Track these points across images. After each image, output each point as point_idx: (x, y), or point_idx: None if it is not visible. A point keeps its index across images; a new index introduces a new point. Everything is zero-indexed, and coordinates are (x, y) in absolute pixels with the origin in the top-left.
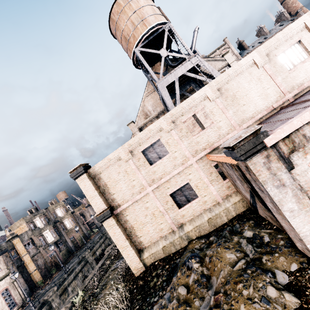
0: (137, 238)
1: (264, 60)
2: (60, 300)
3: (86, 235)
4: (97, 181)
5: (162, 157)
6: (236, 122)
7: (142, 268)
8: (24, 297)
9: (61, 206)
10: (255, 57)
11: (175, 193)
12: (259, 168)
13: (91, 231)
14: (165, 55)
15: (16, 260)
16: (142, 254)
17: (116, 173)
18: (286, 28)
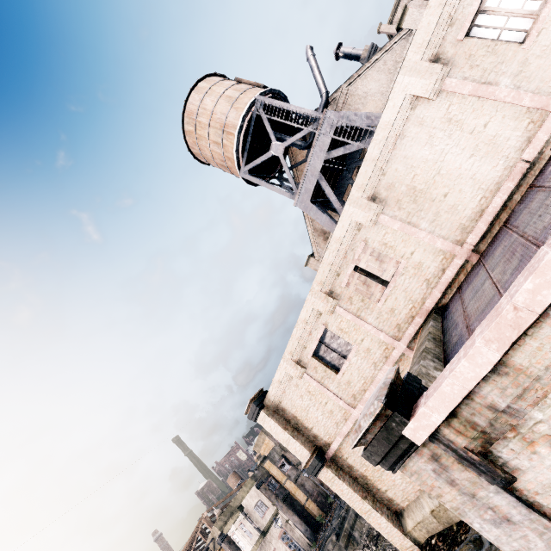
0: (382, 493)
1: (435, 76)
2: None
3: None
4: (283, 414)
5: (347, 355)
6: (447, 239)
7: (414, 548)
8: (309, 541)
9: None
10: (409, 86)
11: None
12: (432, 482)
13: None
14: (281, 151)
15: (279, 490)
16: (402, 521)
17: (298, 397)
18: None
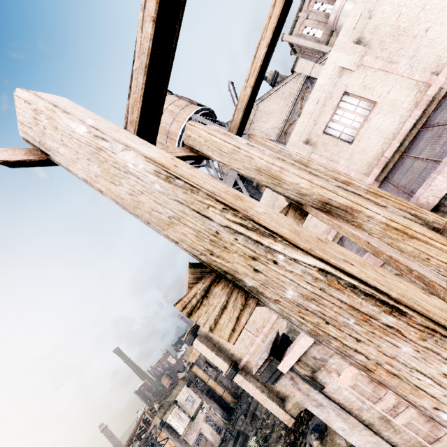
0: (273, 388)
1: (306, 152)
2: (252, 427)
3: None
4: (210, 340)
5: None
6: None
7: (291, 419)
8: (225, 420)
9: None
10: None
11: None
12: (291, 389)
13: None
14: None
15: (203, 386)
16: (285, 404)
17: None
18: (313, 91)
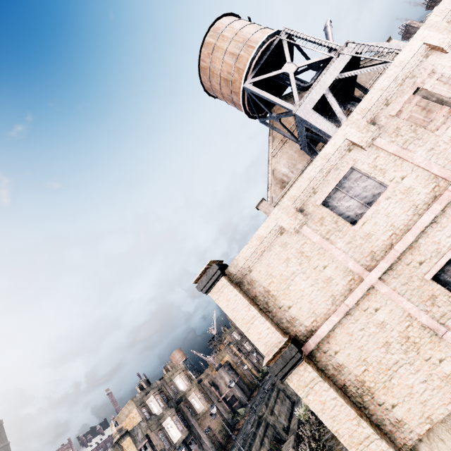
0: (385, 410)
1: None
2: None
3: (228, 422)
4: (248, 289)
5: (372, 201)
6: None
7: None
8: None
9: (181, 372)
10: None
11: (445, 272)
12: None
13: (234, 413)
14: (293, 70)
15: None
16: None
17: (281, 261)
18: None
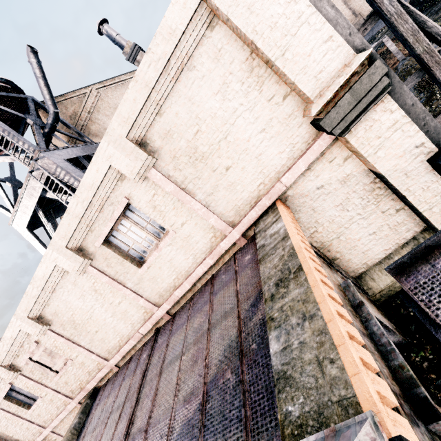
0: None
1: (79, 264)
2: None
3: None
4: None
5: (36, 398)
6: (100, 354)
7: None
8: None
9: None
10: (58, 260)
11: None
12: None
13: None
14: None
15: None
16: None
17: None
18: (80, 189)
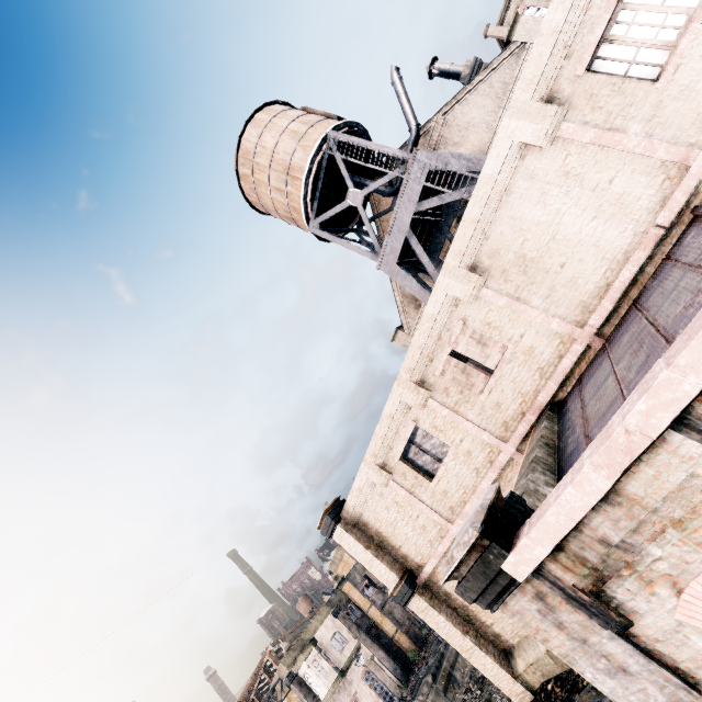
0: (486, 627)
1: (549, 120)
2: (447, 699)
3: None
4: (364, 529)
5: (442, 458)
6: (565, 319)
7: (526, 694)
8: (399, 682)
9: None
10: (517, 131)
11: None
12: (537, 625)
13: None
14: (360, 200)
15: (361, 619)
16: (512, 662)
17: (383, 509)
18: None
